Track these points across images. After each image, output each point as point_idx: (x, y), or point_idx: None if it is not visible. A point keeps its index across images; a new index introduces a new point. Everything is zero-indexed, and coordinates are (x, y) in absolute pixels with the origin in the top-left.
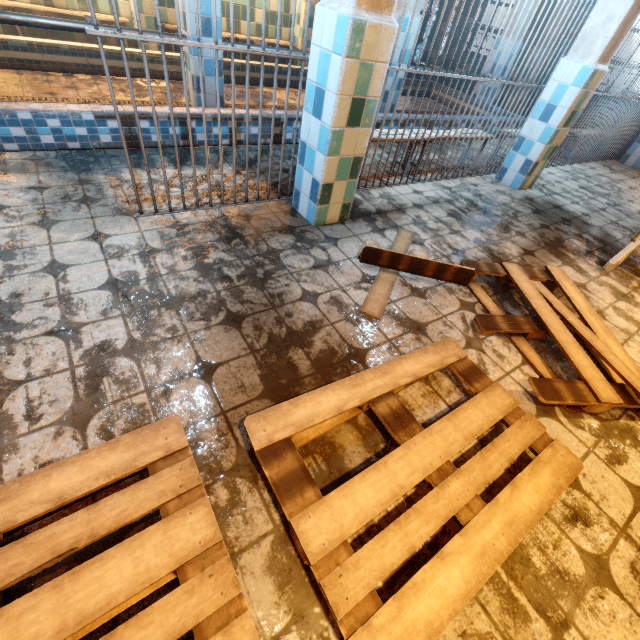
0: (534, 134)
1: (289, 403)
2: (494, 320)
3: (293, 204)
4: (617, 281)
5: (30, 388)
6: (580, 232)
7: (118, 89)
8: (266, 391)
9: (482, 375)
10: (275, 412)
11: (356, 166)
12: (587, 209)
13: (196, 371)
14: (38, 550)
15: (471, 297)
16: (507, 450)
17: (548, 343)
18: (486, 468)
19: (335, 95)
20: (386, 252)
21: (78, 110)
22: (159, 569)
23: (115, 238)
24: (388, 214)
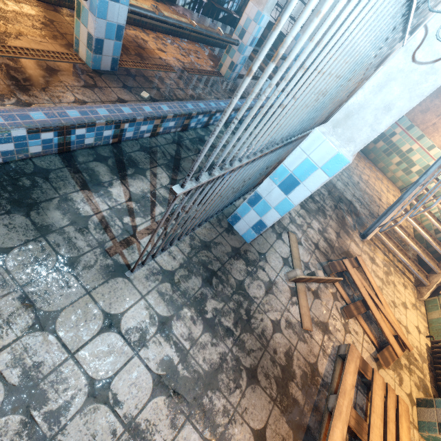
0: None
1: None
2: (351, 309)
3: (228, 220)
4: (368, 248)
5: None
6: (347, 208)
7: None
8: (294, 434)
9: (367, 364)
10: None
11: None
12: (343, 185)
13: None
14: None
15: (334, 287)
16: (392, 417)
17: (365, 312)
18: (392, 436)
19: (310, 192)
20: (308, 278)
21: (5, 126)
22: None
23: (127, 317)
24: None
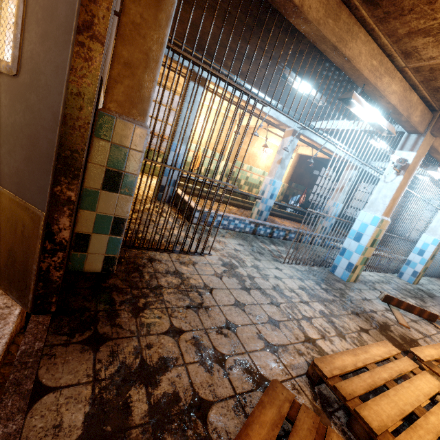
0: (416, 260)
1: (419, 348)
2: None
3: (330, 270)
4: None
5: (315, 321)
6: None
7: (222, 208)
8: (394, 345)
9: None
10: (417, 349)
11: (366, 260)
12: None
13: (362, 330)
14: (392, 370)
15: (437, 329)
16: None
17: None
18: None
19: (370, 236)
20: (396, 299)
21: (245, 219)
22: (434, 388)
23: (284, 270)
24: (369, 283)
